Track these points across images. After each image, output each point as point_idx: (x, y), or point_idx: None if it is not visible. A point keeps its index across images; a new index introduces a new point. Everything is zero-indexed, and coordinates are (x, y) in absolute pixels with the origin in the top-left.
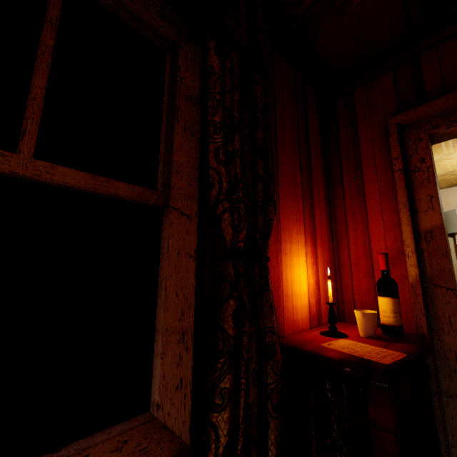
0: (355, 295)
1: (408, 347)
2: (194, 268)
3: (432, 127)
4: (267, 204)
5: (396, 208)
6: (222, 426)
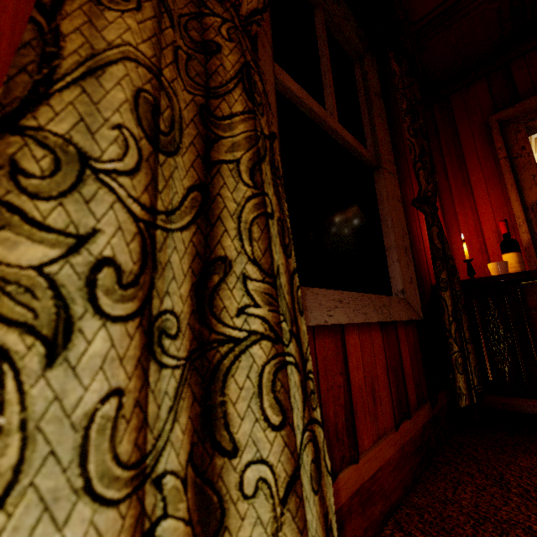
0: None
1: None
2: (402, 209)
3: (528, 120)
4: (433, 171)
5: (502, 191)
6: (447, 300)
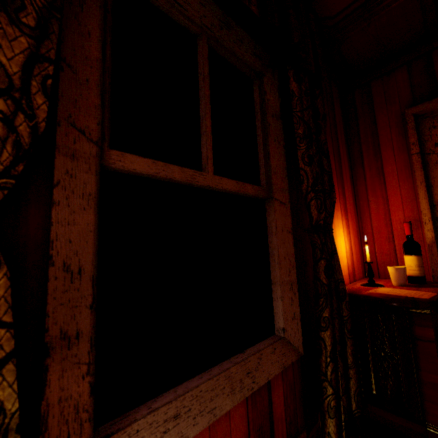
0: (377, 257)
1: (434, 289)
2: (292, 240)
3: None
4: (331, 191)
5: (413, 184)
6: (327, 340)
